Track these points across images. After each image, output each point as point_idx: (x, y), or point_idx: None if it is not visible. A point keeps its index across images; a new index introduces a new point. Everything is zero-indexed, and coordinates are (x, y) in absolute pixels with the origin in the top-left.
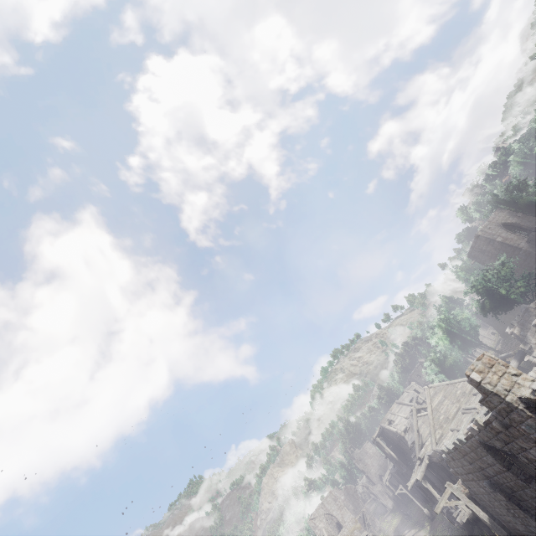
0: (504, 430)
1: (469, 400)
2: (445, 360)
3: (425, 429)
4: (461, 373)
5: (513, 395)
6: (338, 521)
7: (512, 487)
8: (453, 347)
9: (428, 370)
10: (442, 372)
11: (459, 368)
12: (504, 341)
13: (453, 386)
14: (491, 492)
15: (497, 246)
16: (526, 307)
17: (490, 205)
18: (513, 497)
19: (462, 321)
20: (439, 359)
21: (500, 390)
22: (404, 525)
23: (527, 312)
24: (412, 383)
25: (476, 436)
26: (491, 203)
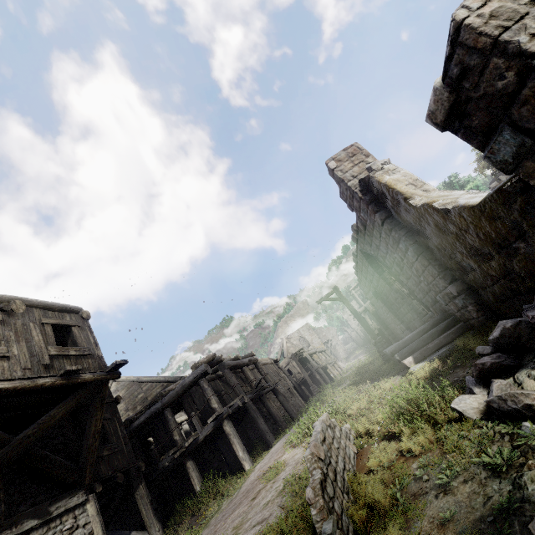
0: (363, 229)
1: None
2: None
3: None
4: None
5: (356, 180)
6: (308, 342)
7: (386, 294)
8: None
9: None
10: None
11: None
12: None
13: None
14: (377, 302)
15: None
16: None
17: None
18: (388, 303)
19: (464, 185)
20: None
21: (347, 176)
22: (362, 353)
23: None
24: None
25: (358, 246)
26: None
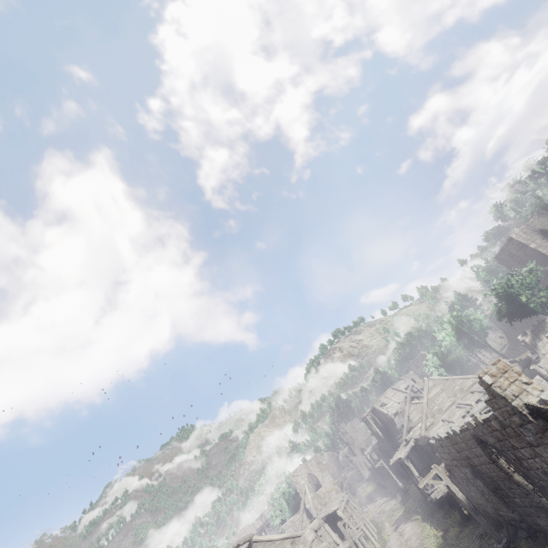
0: (501, 429)
1: (465, 397)
2: (448, 356)
3: (416, 415)
4: (462, 371)
5: (520, 401)
6: (318, 481)
7: (492, 477)
8: (458, 344)
9: (429, 363)
10: (443, 366)
11: (460, 366)
12: (511, 346)
13: (452, 382)
14: (471, 478)
15: (528, 252)
16: (543, 318)
17: (531, 207)
18: (491, 486)
19: (474, 321)
20: (442, 354)
21: (508, 395)
22: (378, 493)
23: (543, 323)
24: (410, 373)
25: (471, 430)
26: (533, 206)
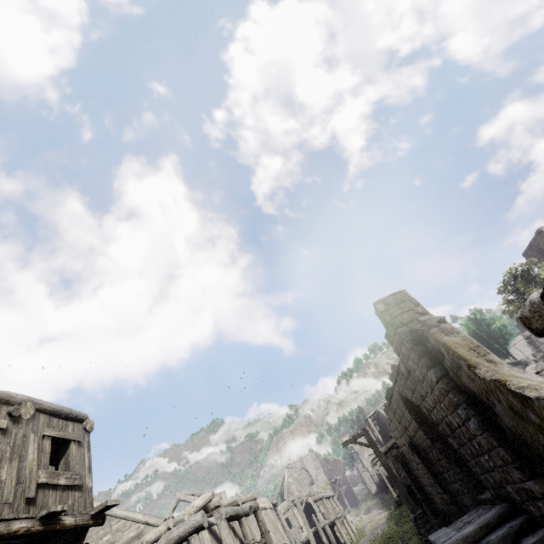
0: (407, 374)
1: None
2: None
3: None
4: None
5: (406, 328)
6: (312, 477)
7: (425, 449)
8: None
9: None
10: None
11: None
12: None
13: None
14: (412, 455)
15: None
16: None
17: None
18: (427, 461)
19: (491, 324)
20: None
21: (396, 322)
22: (376, 506)
23: None
24: None
25: (396, 387)
26: None
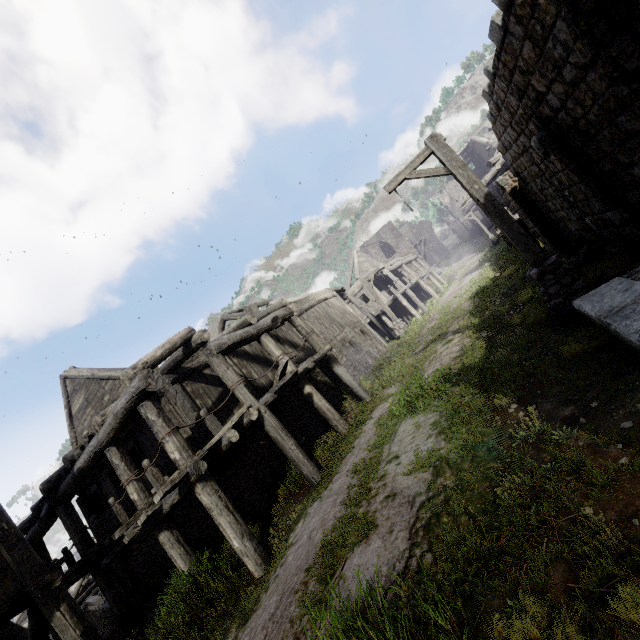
0: None
1: None
2: None
3: None
4: None
5: None
6: (392, 248)
7: (587, 129)
8: None
9: None
10: None
11: None
12: None
13: None
14: (541, 163)
15: None
16: None
17: None
18: (581, 159)
19: None
20: None
21: None
22: (468, 252)
23: None
24: None
25: None
26: None
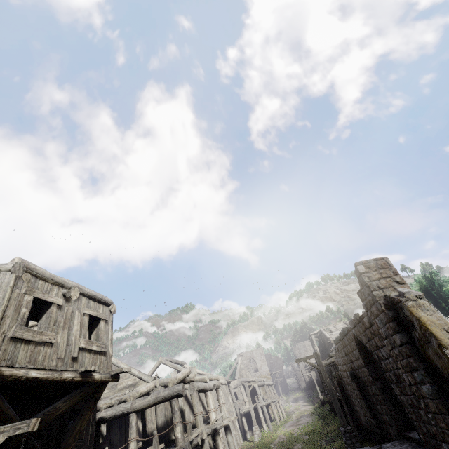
0: (369, 326)
1: None
2: None
3: None
4: None
5: (382, 292)
6: (257, 366)
7: (365, 382)
8: None
9: None
10: None
11: None
12: None
13: None
14: (350, 381)
15: None
16: None
17: None
18: (363, 390)
19: (444, 286)
20: None
21: (373, 285)
22: (303, 399)
23: None
24: None
25: (353, 330)
26: None
